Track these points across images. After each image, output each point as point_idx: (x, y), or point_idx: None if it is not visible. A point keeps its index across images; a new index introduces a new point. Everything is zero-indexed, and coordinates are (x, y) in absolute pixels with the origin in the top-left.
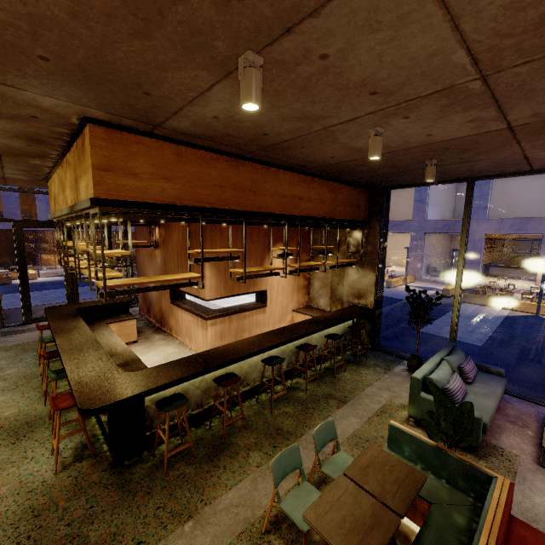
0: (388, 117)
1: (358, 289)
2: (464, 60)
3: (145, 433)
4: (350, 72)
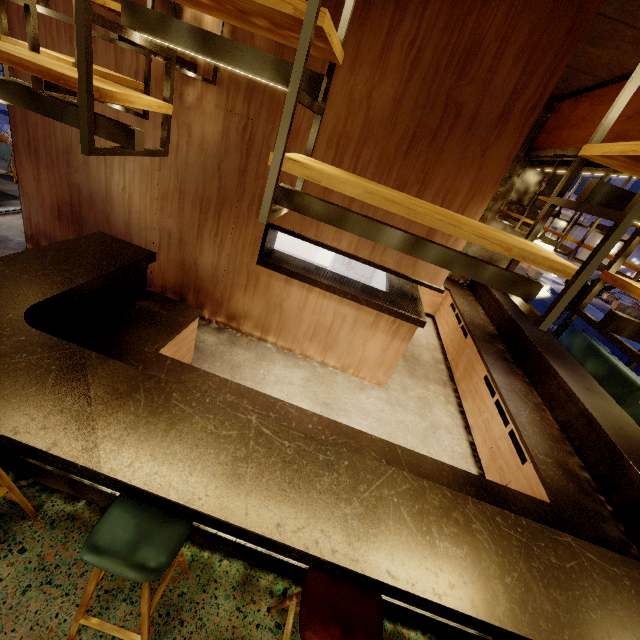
0: None
1: (492, 252)
2: None
3: None
4: None
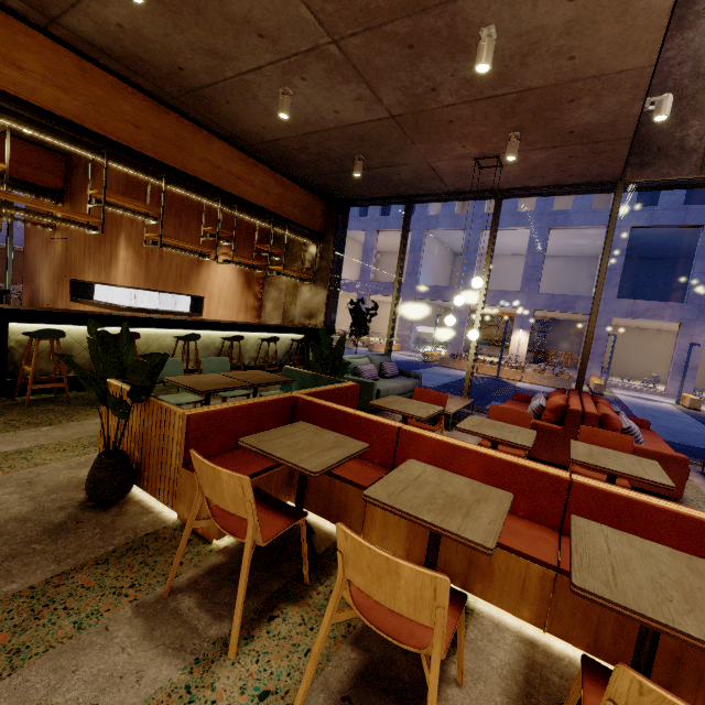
0: (289, 75)
1: (310, 308)
2: (311, 18)
3: (5, 375)
4: (230, 3)
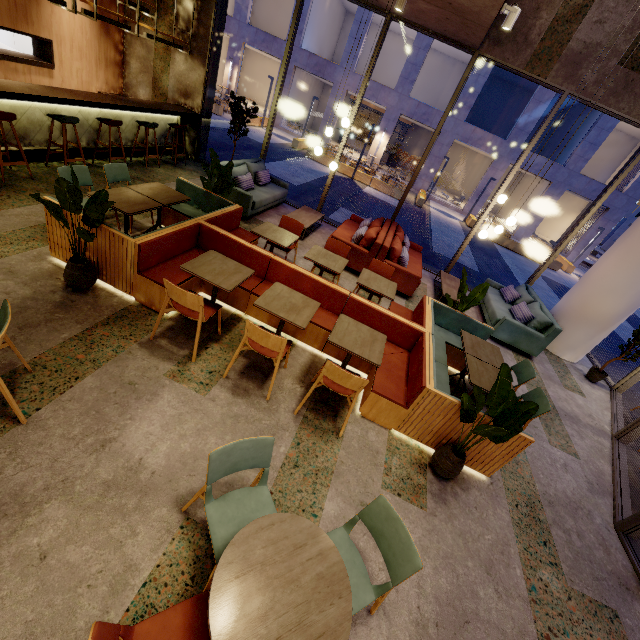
0: None
1: (185, 85)
2: None
3: None
4: None
